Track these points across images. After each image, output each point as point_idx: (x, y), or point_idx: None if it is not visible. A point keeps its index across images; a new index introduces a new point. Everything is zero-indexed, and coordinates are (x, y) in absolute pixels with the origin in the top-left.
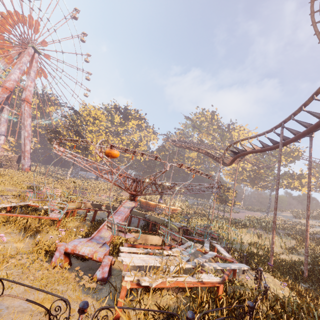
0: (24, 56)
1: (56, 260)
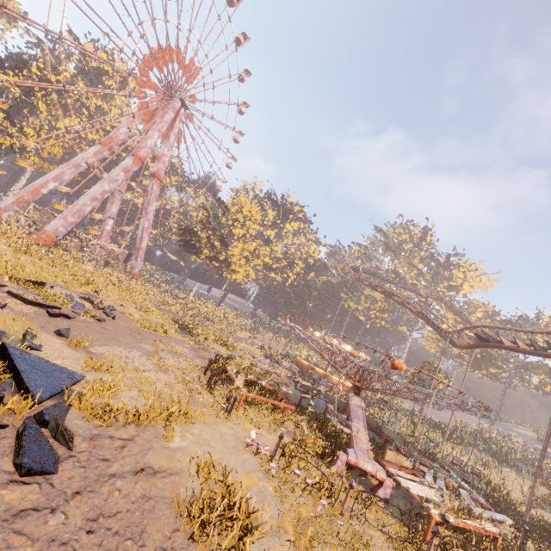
0: (167, 112)
1: (338, 469)
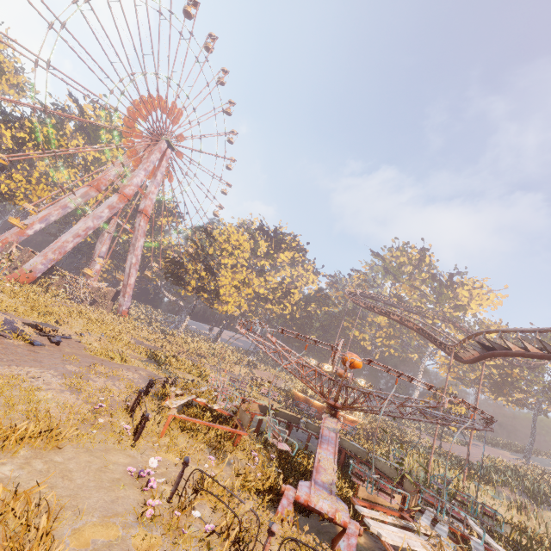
0: (154, 153)
1: (283, 511)
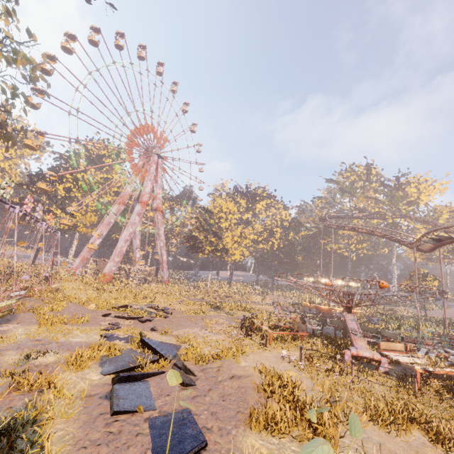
0: (151, 166)
1: (347, 361)
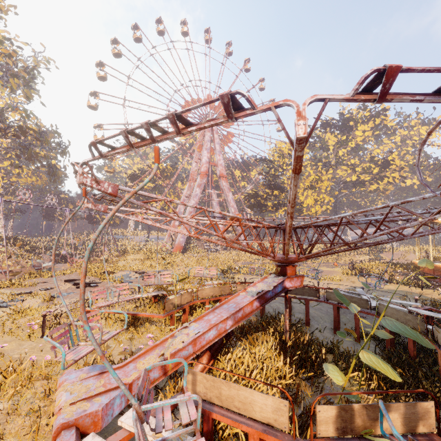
0: (205, 135)
1: None
